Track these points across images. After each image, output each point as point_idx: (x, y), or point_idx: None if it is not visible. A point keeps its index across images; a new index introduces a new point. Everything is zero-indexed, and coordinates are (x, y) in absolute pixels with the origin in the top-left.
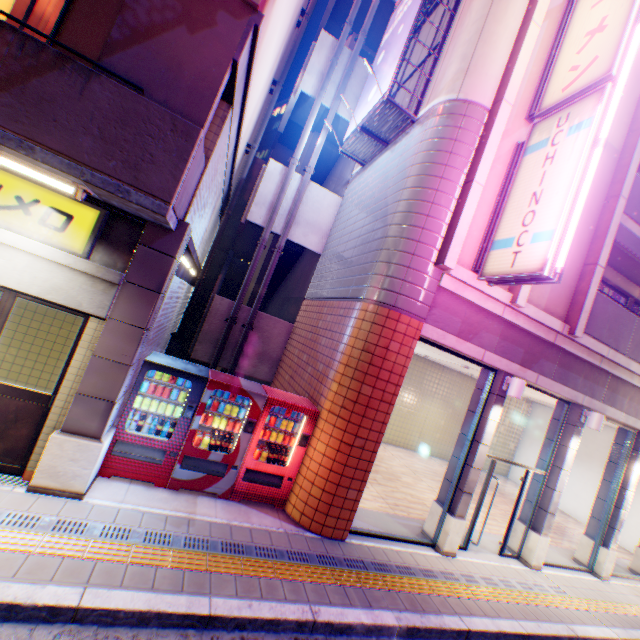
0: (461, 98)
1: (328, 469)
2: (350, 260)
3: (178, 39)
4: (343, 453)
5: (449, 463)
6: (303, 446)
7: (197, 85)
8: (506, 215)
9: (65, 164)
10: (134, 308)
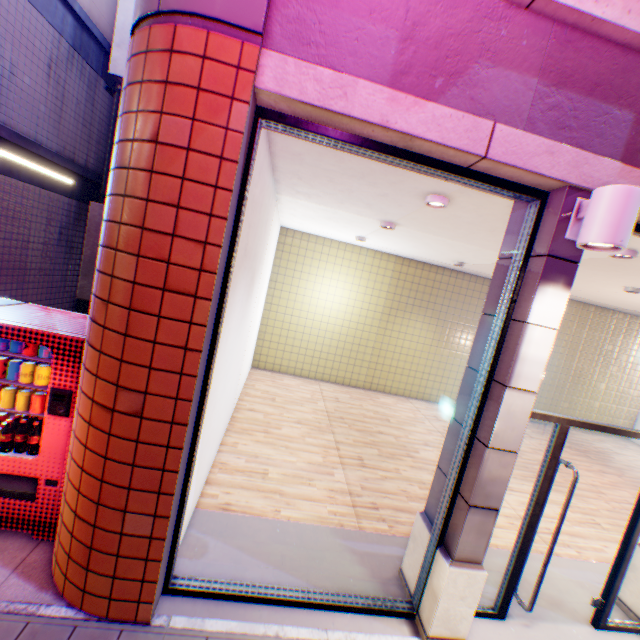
0: None
1: (80, 467)
2: None
3: None
4: (100, 430)
5: (446, 437)
6: (64, 416)
7: None
8: None
9: None
10: None
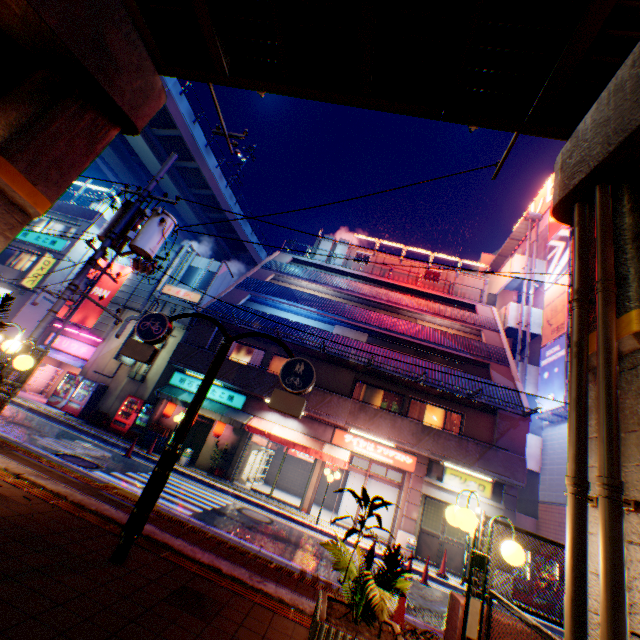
0: None
1: None
2: None
3: (511, 432)
4: None
5: None
6: None
7: (519, 443)
8: None
9: (495, 475)
10: (508, 517)
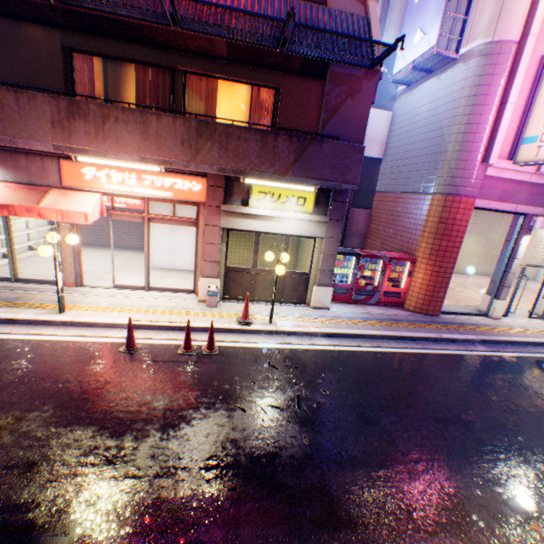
0: (495, 40)
1: (426, 285)
2: (415, 166)
3: (347, 106)
4: (433, 277)
5: (493, 274)
6: (408, 277)
7: (358, 124)
8: (531, 119)
9: (318, 183)
10: (334, 231)
